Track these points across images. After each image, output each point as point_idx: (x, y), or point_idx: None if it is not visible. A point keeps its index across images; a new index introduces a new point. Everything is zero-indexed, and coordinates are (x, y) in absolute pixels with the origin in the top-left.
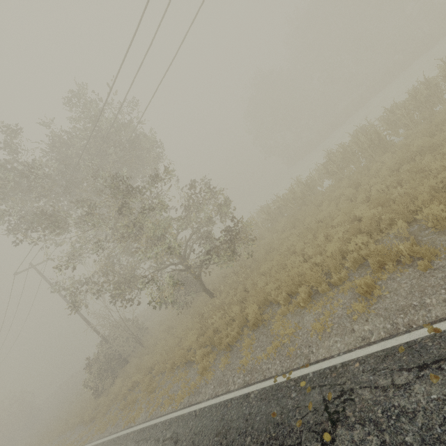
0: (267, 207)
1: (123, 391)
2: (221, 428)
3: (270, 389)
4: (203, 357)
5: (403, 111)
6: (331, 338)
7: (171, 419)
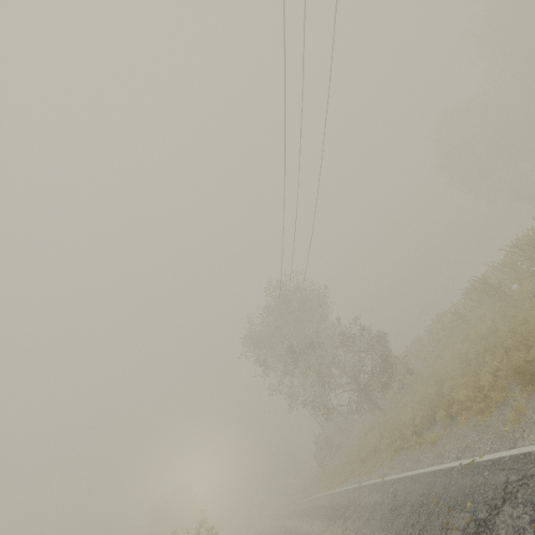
0: (435, 322)
1: (331, 469)
2: (340, 499)
3: (355, 488)
4: (357, 461)
5: (503, 269)
6: (379, 471)
7: (335, 492)
